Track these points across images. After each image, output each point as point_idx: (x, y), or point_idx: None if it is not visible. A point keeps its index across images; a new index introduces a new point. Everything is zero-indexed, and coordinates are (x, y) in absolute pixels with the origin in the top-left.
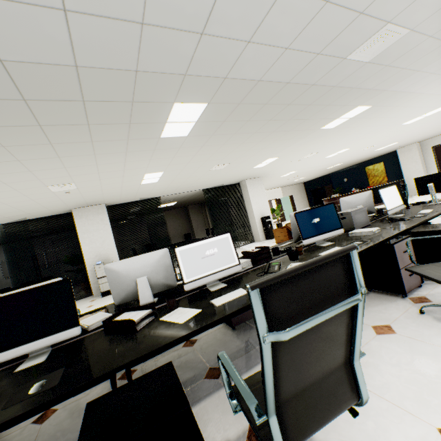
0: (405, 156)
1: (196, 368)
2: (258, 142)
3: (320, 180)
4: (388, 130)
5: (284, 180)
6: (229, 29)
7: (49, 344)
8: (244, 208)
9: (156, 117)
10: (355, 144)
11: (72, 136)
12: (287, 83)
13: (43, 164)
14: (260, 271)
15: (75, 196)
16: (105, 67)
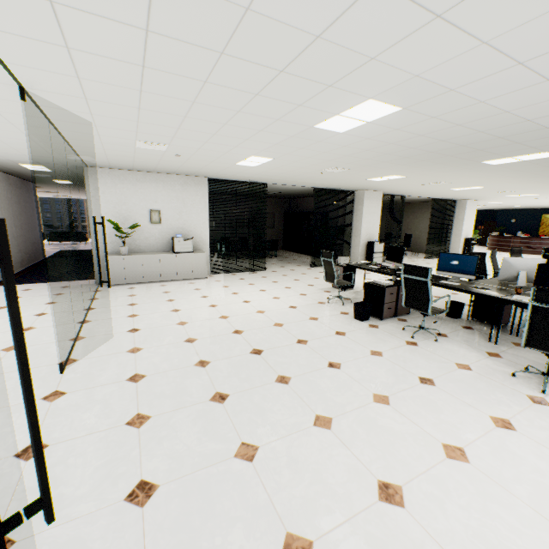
0: None
1: None
2: None
3: (481, 213)
4: None
5: None
6: None
7: None
8: (451, 225)
9: None
10: None
11: None
12: None
13: (495, 177)
14: None
15: (411, 186)
16: None
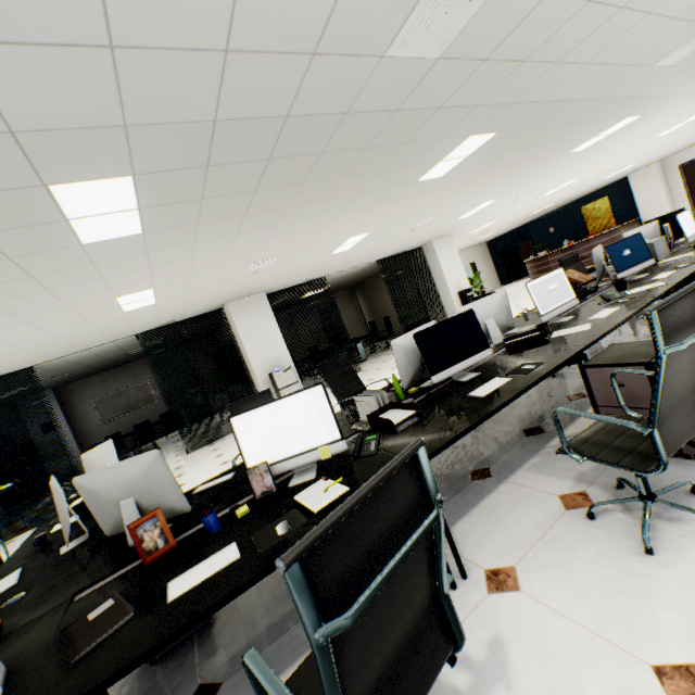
0: (640, 183)
1: (550, 401)
2: (494, 180)
3: (512, 236)
4: (636, 147)
5: (469, 240)
6: (580, 55)
7: (474, 363)
8: (432, 282)
9: (439, 155)
10: (588, 171)
11: (351, 187)
12: (582, 100)
13: (286, 228)
14: (595, 304)
15: (255, 278)
16: (458, 105)
